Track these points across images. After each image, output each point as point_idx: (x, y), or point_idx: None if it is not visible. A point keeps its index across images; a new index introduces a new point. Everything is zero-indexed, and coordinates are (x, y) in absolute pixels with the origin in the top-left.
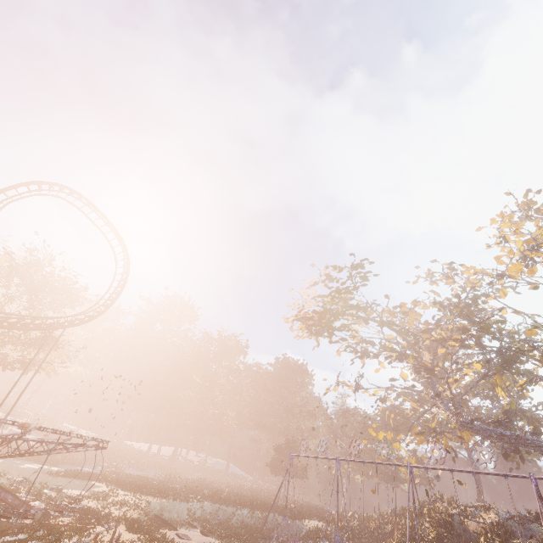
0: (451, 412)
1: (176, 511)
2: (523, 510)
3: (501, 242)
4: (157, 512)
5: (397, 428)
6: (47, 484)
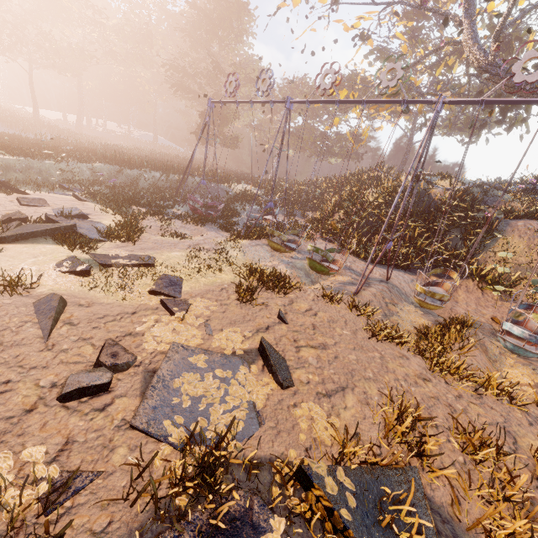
0: (480, 50)
1: (37, 171)
2: (479, 179)
3: None
4: None
5: None
6: None
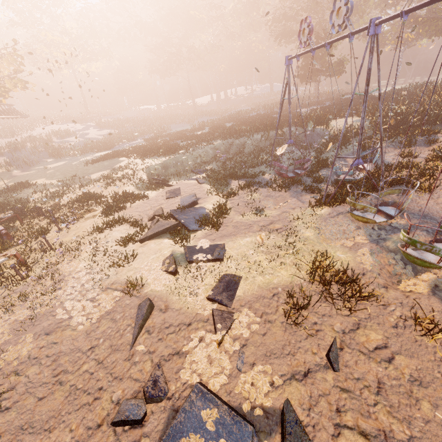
0: None
1: (181, 164)
2: None
3: None
4: (161, 172)
5: None
6: (76, 176)
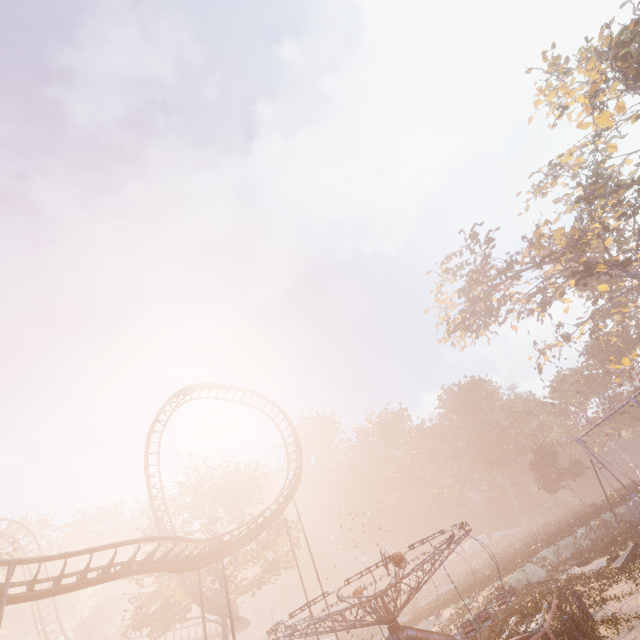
0: None
1: (532, 574)
2: None
3: (562, 112)
4: (520, 587)
5: (620, 352)
6: None
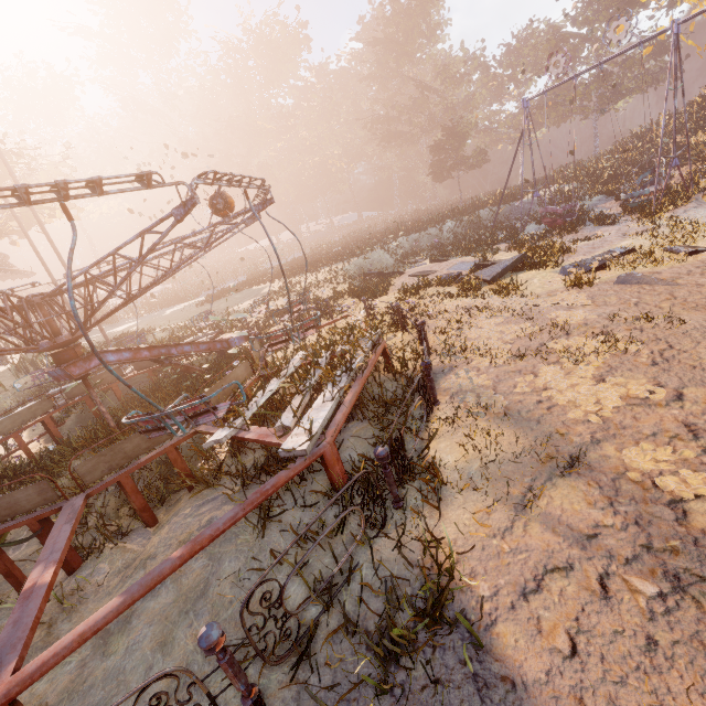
0: None
1: (378, 261)
2: None
3: None
4: (359, 273)
5: (632, 0)
6: None
